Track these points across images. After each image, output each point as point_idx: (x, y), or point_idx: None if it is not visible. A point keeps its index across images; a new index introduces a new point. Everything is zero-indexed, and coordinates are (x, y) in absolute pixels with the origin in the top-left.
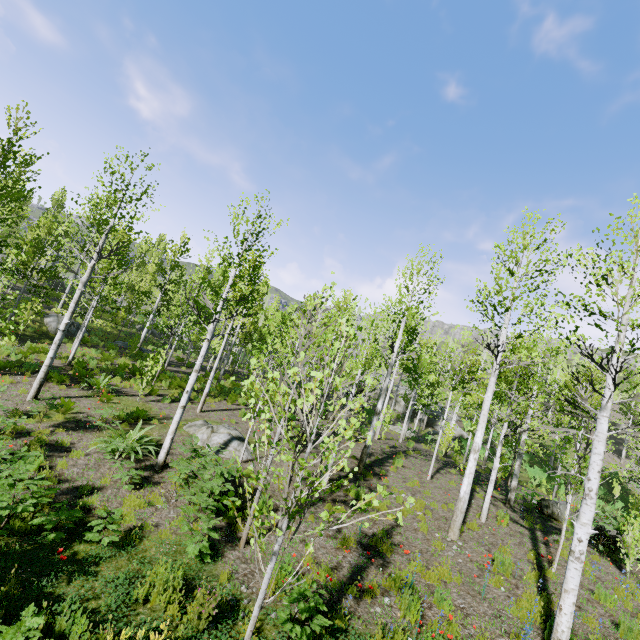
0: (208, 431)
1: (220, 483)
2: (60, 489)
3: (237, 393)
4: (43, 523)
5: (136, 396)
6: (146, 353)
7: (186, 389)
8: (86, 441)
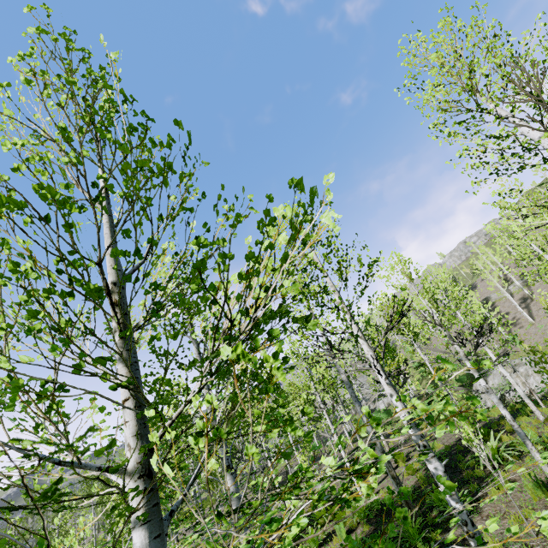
0: None
1: None
2: None
3: None
4: None
5: None
6: None
7: None
8: None
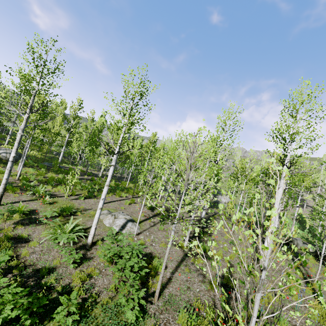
0: (112, 217)
1: (137, 261)
2: (26, 274)
3: (119, 189)
4: (20, 316)
5: (63, 197)
6: (63, 169)
7: (101, 197)
8: (38, 232)
